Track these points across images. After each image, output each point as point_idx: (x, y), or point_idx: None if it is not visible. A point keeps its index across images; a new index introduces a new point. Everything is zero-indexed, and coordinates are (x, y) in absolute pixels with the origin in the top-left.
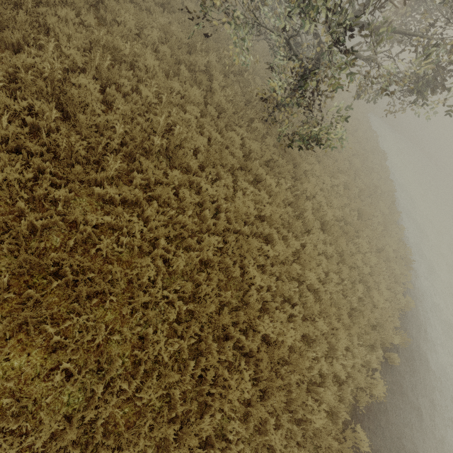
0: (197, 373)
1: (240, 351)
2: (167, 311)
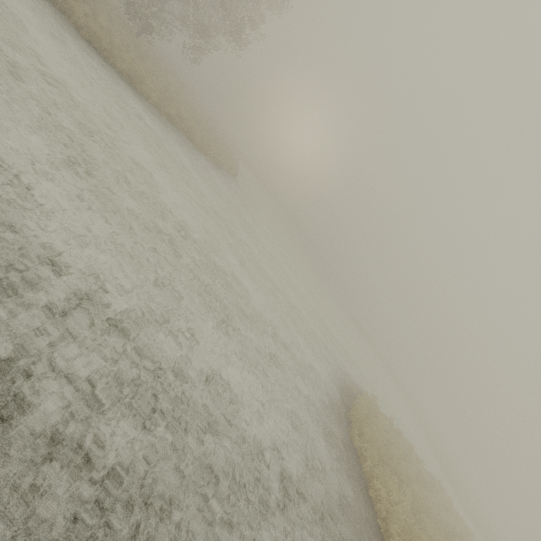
0: None
1: None
2: None
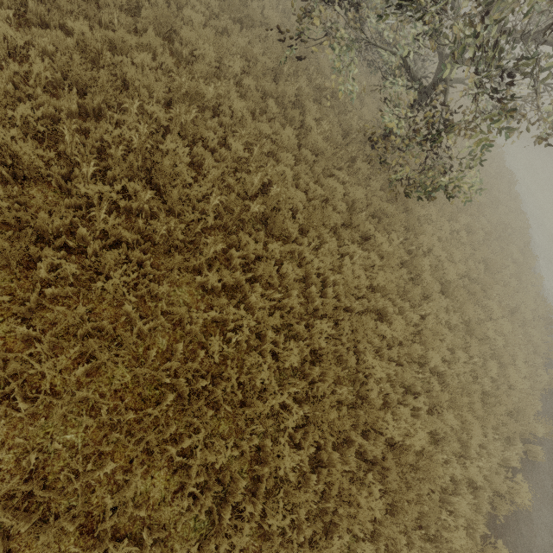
0: (320, 488)
1: (361, 457)
2: (281, 415)
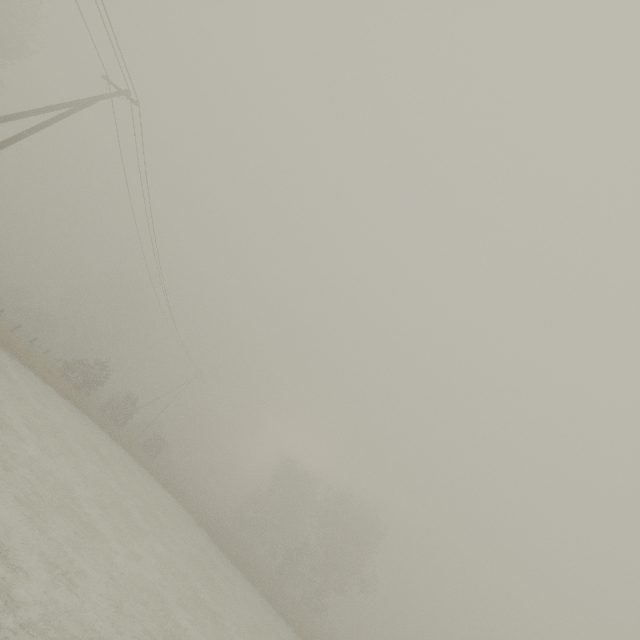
0: None
1: None
2: None
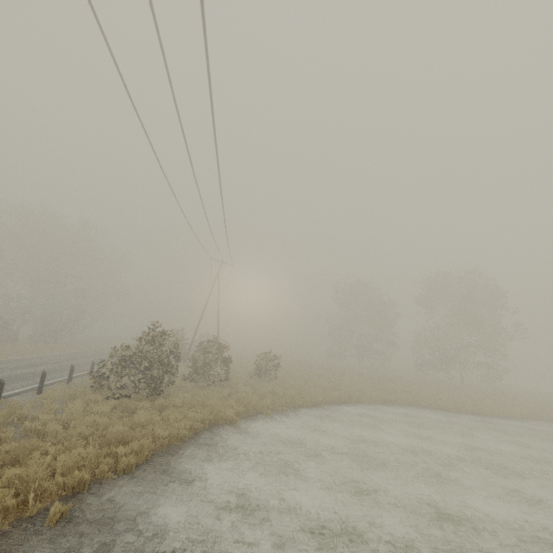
0: None
1: None
2: None
